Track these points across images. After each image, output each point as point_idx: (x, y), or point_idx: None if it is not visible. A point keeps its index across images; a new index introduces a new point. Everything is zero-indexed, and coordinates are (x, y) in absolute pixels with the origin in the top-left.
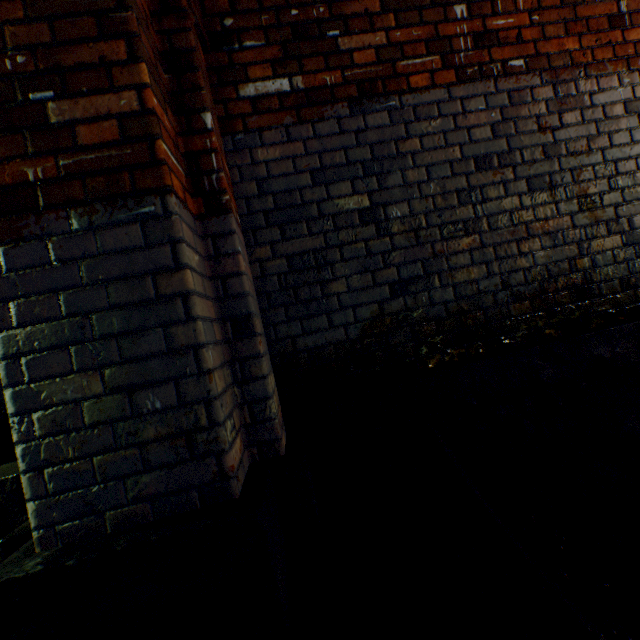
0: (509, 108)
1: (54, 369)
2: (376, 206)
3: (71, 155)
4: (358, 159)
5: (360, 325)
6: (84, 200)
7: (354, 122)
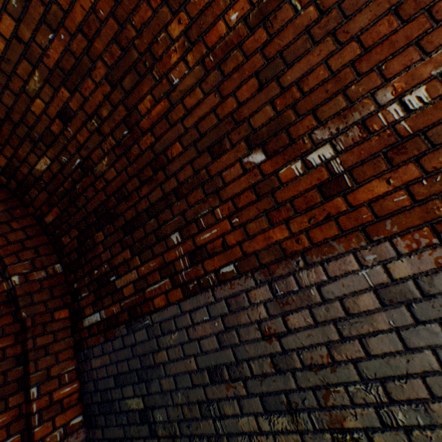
0: (229, 315)
1: None
2: (147, 407)
3: None
4: (134, 367)
5: None
6: None
7: (130, 338)
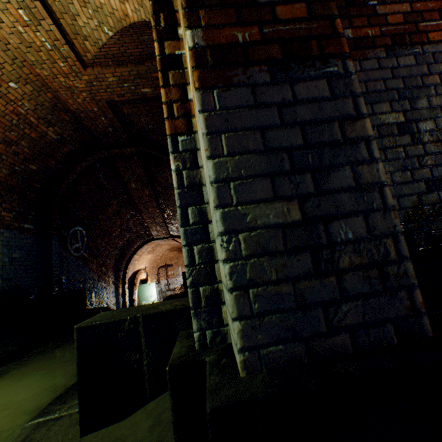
0: None
1: (257, 195)
2: (409, 121)
3: (270, 26)
4: (393, 87)
5: (403, 212)
6: (280, 59)
7: (389, 62)
